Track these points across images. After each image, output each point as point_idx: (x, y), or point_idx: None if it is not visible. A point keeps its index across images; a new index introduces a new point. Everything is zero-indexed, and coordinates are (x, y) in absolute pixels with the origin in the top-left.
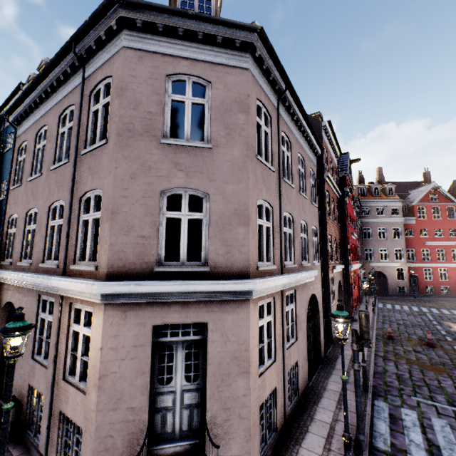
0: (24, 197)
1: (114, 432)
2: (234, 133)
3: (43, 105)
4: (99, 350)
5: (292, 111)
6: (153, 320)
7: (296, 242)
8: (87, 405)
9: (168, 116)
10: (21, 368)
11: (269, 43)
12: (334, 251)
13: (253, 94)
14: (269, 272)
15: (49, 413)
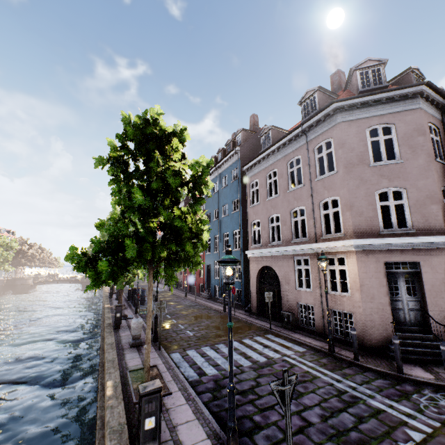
0: (264, 210)
1: (372, 313)
2: (417, 150)
3: (270, 159)
4: (356, 273)
5: None
6: (383, 259)
7: None
8: (353, 300)
9: (370, 151)
10: (286, 296)
11: (433, 85)
12: None
13: (425, 121)
14: None
15: (322, 310)
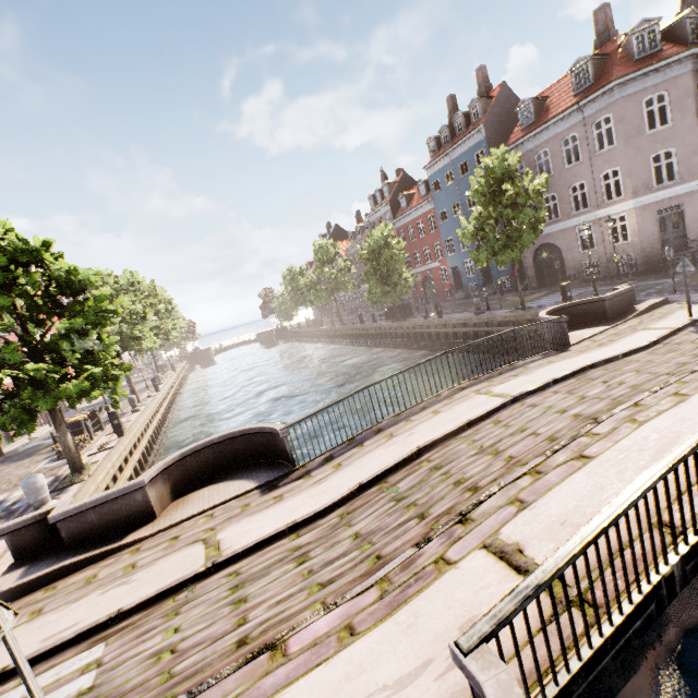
0: None
1: (647, 248)
2: (685, 112)
3: (538, 139)
4: (635, 224)
5: None
6: (656, 208)
7: None
8: (632, 244)
9: (646, 121)
10: (570, 262)
11: None
12: None
13: (694, 82)
14: None
15: (606, 260)
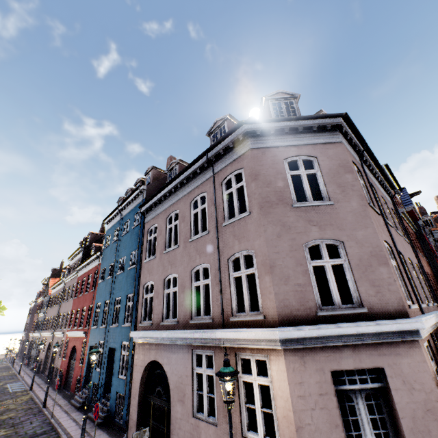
0: (160, 266)
1: None
2: (347, 189)
3: (172, 197)
4: (288, 398)
5: (368, 163)
6: (329, 365)
7: (414, 280)
8: None
9: (291, 187)
10: (178, 428)
11: (351, 121)
12: (437, 290)
13: (349, 158)
14: (415, 311)
15: None
